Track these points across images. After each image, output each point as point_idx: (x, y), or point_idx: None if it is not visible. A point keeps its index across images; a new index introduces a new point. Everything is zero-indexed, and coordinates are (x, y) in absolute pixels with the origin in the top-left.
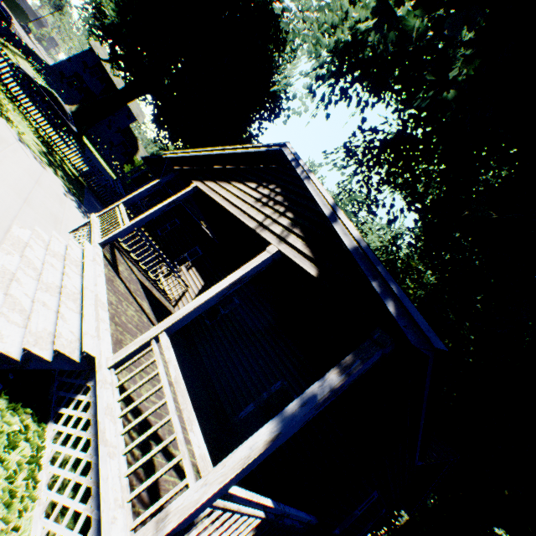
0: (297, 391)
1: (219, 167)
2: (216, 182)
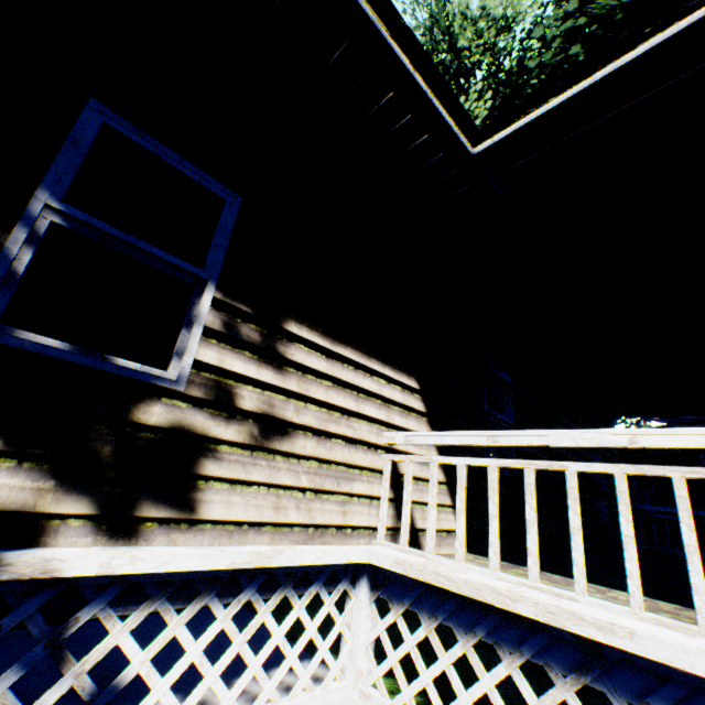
0: None
1: None
2: None
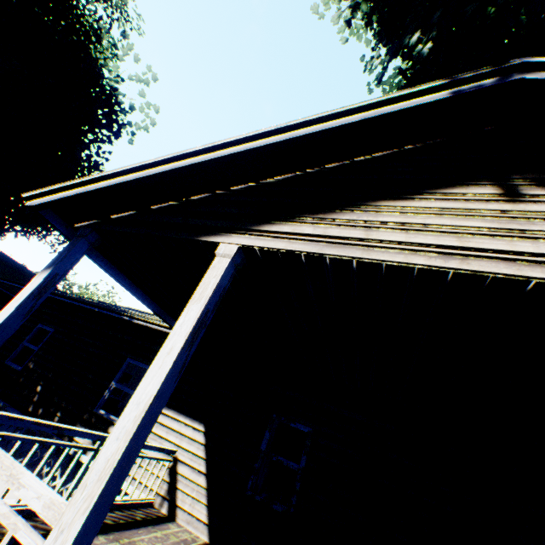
0: None
1: (246, 186)
2: (305, 217)
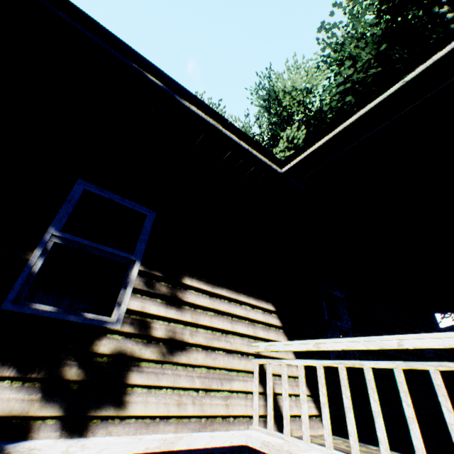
0: (420, 333)
1: None
2: None
